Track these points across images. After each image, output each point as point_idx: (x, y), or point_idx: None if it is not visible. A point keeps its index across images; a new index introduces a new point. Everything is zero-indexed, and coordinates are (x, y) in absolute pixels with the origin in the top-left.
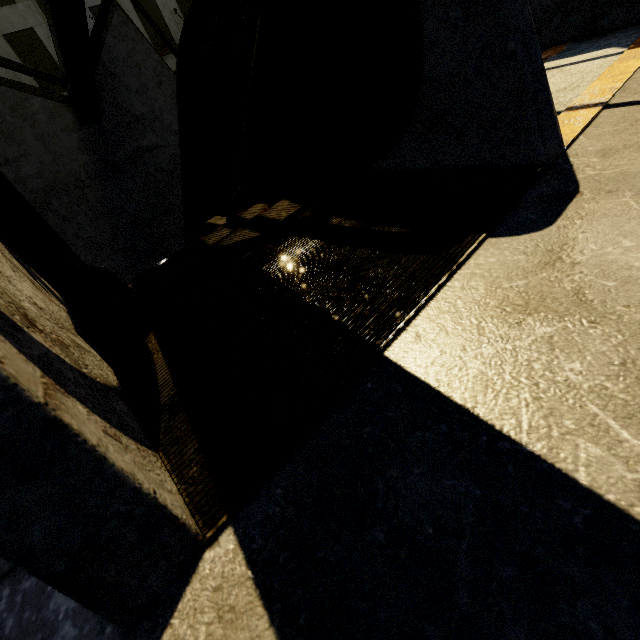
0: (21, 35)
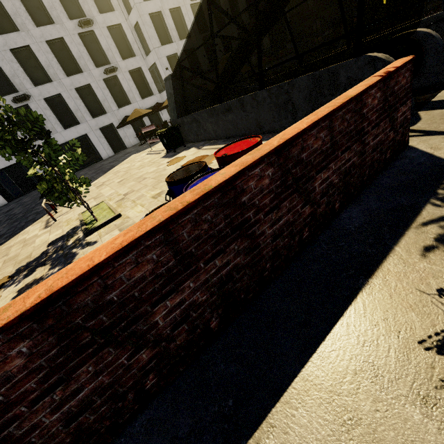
0: (135, 70)
